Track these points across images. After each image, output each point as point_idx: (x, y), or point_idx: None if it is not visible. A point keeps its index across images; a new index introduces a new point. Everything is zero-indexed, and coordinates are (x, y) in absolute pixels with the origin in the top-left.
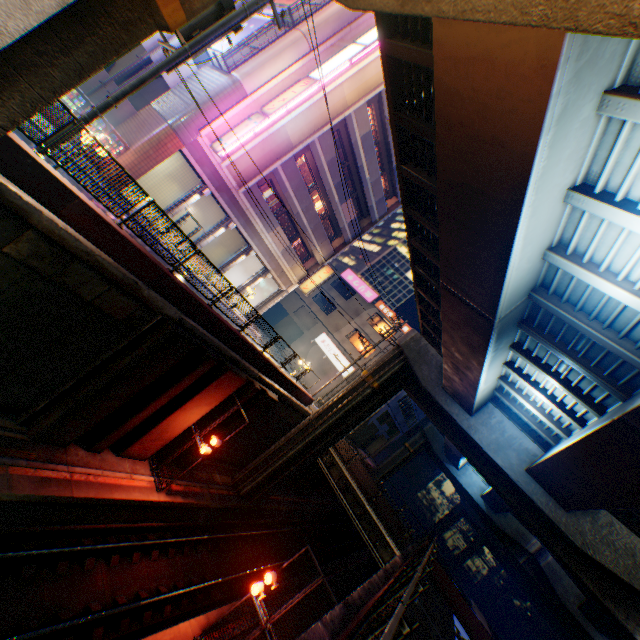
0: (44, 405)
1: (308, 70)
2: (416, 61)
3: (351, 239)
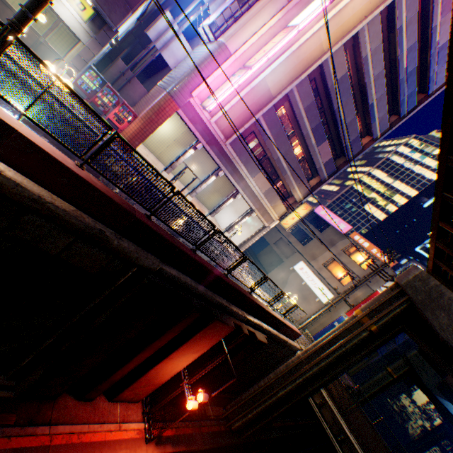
0: (28, 360)
1: (286, 22)
2: None
3: (326, 177)
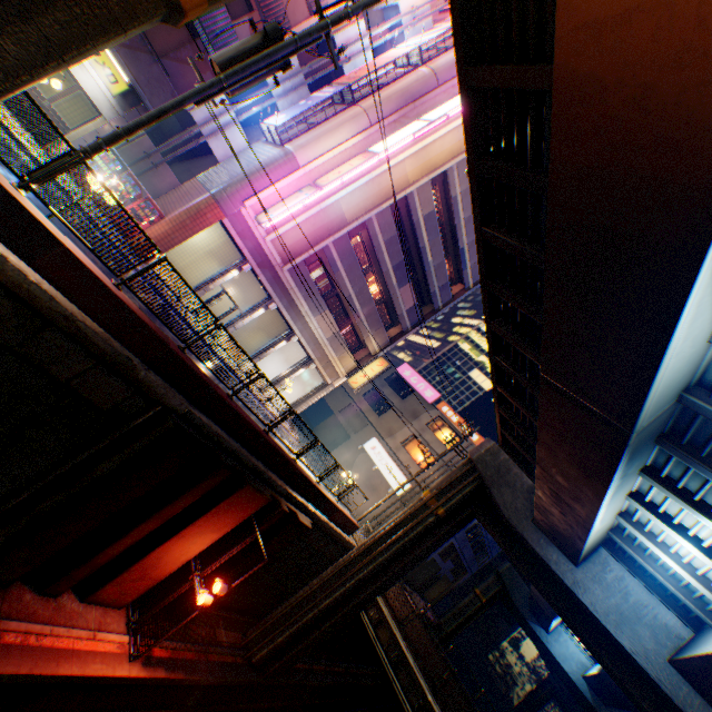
0: None
1: (367, 145)
2: (509, 84)
3: (410, 327)
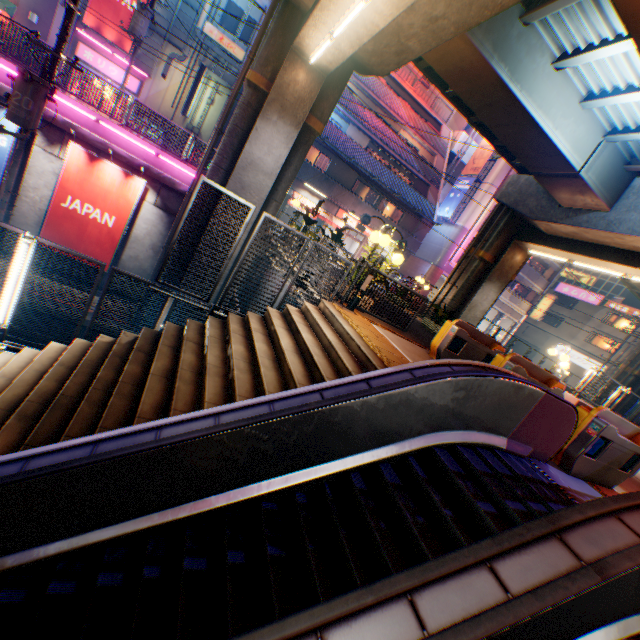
0: None
1: None
2: None
3: (559, 267)
